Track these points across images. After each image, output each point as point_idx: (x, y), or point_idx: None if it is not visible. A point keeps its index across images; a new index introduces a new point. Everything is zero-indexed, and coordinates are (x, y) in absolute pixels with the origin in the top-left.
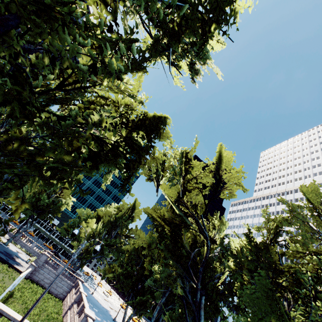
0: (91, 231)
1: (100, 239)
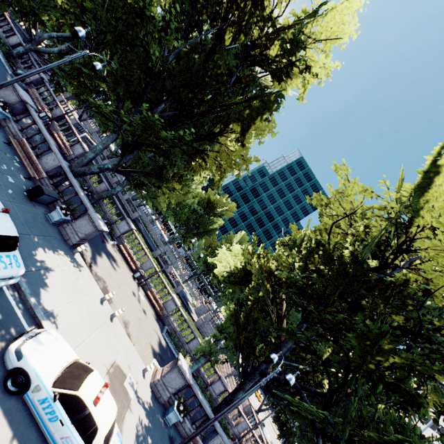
0: None
1: None
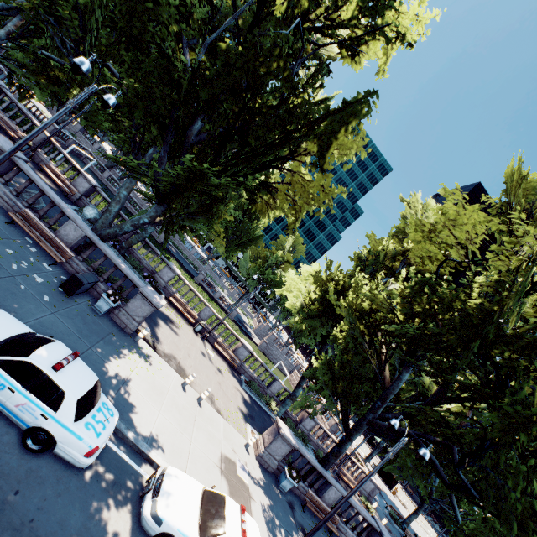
0: None
1: None
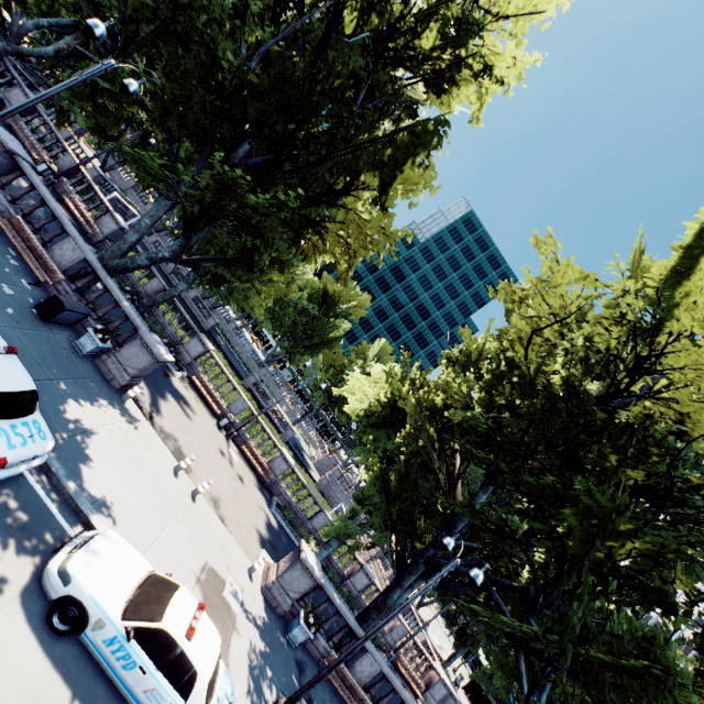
0: None
1: None
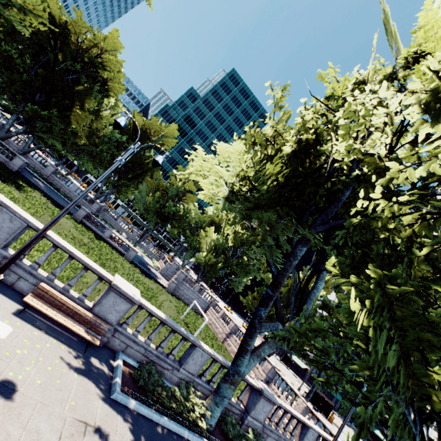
0: (214, 244)
1: (227, 257)
